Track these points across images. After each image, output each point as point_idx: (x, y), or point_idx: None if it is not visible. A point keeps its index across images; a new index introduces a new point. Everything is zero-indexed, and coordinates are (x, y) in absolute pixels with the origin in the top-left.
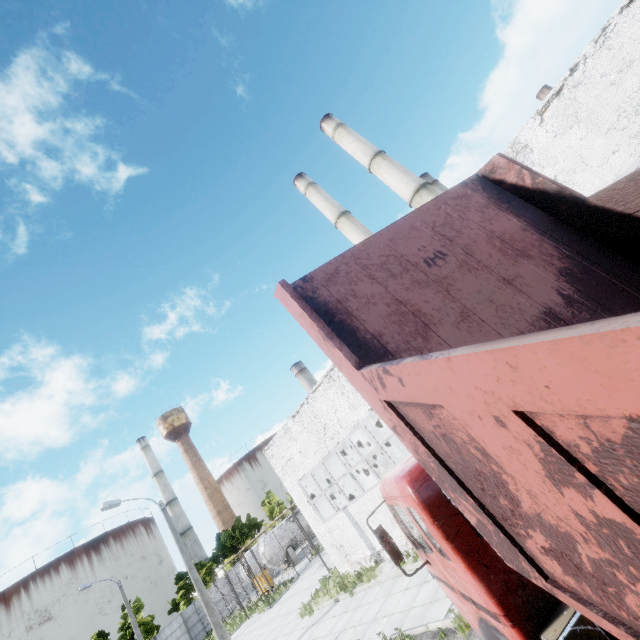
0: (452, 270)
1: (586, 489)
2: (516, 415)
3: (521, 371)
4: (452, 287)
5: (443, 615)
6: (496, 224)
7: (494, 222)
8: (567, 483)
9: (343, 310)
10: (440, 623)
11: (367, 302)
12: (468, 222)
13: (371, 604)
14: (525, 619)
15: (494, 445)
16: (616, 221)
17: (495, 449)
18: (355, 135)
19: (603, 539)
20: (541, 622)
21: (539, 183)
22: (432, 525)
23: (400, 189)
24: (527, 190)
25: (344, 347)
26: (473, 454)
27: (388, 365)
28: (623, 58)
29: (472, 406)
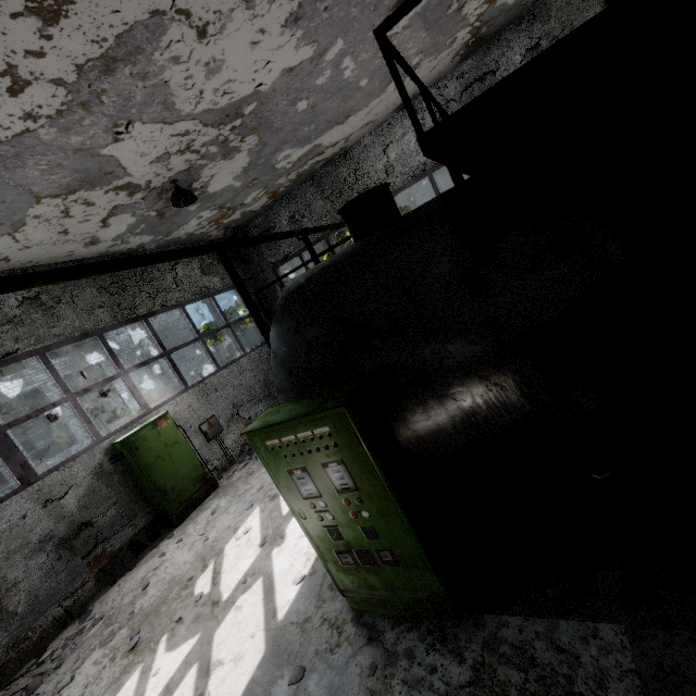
0: None
1: None
2: None
3: None
4: None
5: None
6: None
7: None
8: None
9: None
10: None
11: None
12: None
13: None
14: None
15: None
16: None
17: None
18: None
19: None
20: None
21: None
22: None
23: None
24: None
25: None
26: None
27: None
28: None
29: None
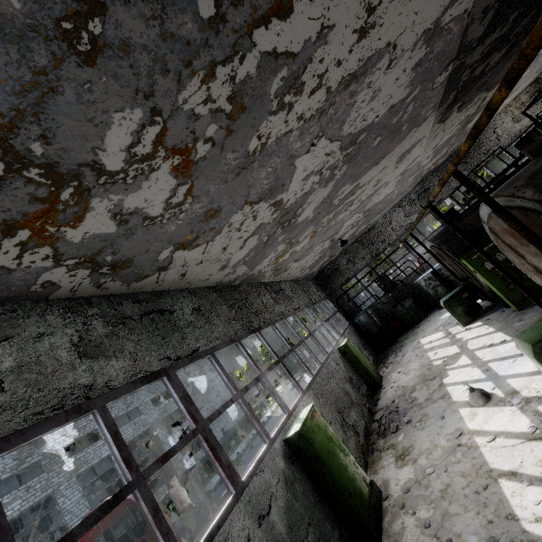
0: None
1: None
2: None
3: None
4: None
5: None
6: None
7: None
8: None
9: None
10: None
11: None
12: None
13: None
14: None
15: None
16: None
17: None
18: None
19: None
20: None
21: None
22: None
23: None
24: None
25: None
26: None
27: None
28: None
29: None
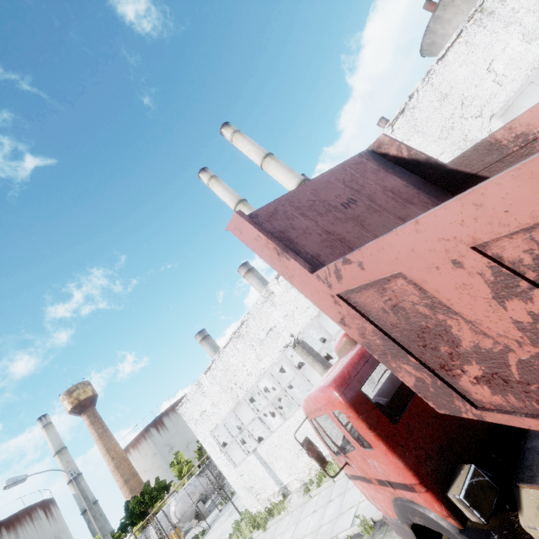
0: (362, 211)
1: (527, 293)
2: (473, 250)
3: (485, 206)
4: (365, 222)
5: (349, 524)
6: (387, 182)
7: (385, 181)
8: (511, 296)
9: (286, 238)
10: (348, 531)
11: (304, 232)
12: (367, 180)
13: (284, 533)
14: (435, 483)
15: (447, 290)
16: (466, 179)
17: (447, 293)
18: (249, 140)
19: (536, 335)
20: (446, 484)
21: (413, 154)
22: (357, 419)
23: (286, 183)
24: (404, 160)
25: (298, 258)
26: (421, 313)
27: (349, 254)
28: (441, 92)
29: (432, 260)
